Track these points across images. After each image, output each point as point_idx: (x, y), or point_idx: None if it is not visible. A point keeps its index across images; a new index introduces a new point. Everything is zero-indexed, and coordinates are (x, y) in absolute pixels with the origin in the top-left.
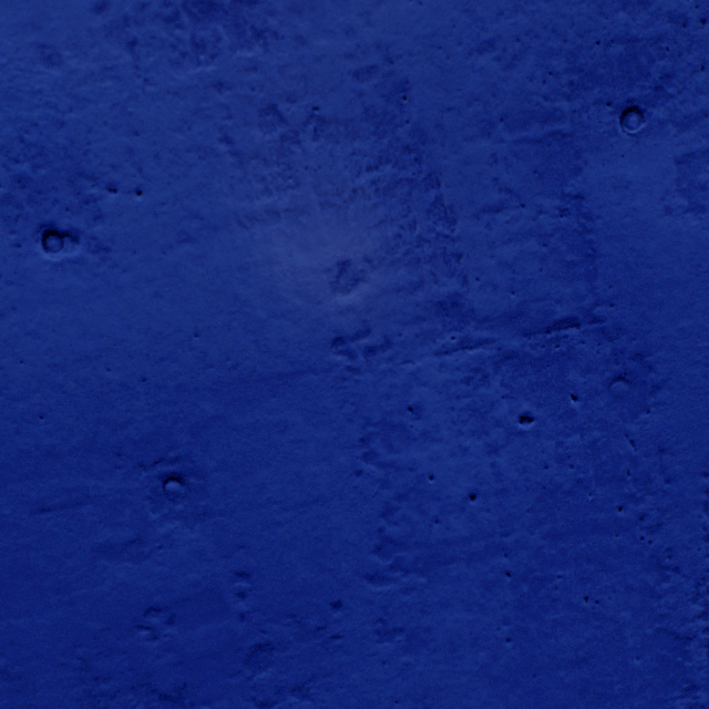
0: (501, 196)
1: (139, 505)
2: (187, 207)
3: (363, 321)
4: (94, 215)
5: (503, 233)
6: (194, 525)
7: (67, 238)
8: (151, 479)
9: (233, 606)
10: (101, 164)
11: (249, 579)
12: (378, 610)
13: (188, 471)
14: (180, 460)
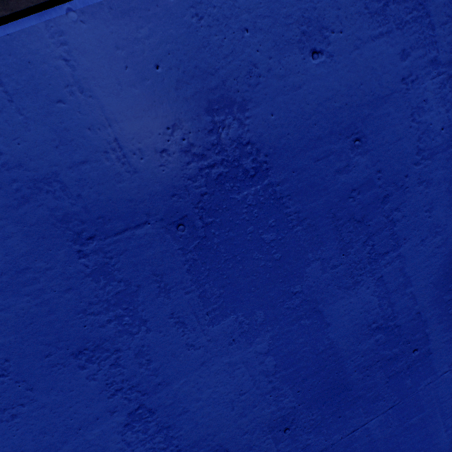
0: (446, 19)
1: (347, 152)
2: (356, 36)
3: (410, 71)
4: (327, 43)
5: (447, 32)
6: (364, 156)
7: (319, 54)
8: (350, 142)
9: (376, 184)
10: (328, 23)
11: (381, 173)
12: (418, 176)
13: (361, 136)
14: (358, 133)
